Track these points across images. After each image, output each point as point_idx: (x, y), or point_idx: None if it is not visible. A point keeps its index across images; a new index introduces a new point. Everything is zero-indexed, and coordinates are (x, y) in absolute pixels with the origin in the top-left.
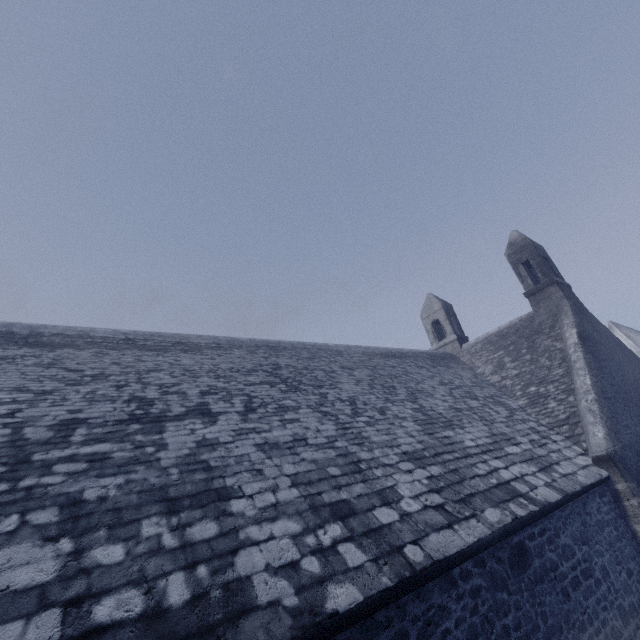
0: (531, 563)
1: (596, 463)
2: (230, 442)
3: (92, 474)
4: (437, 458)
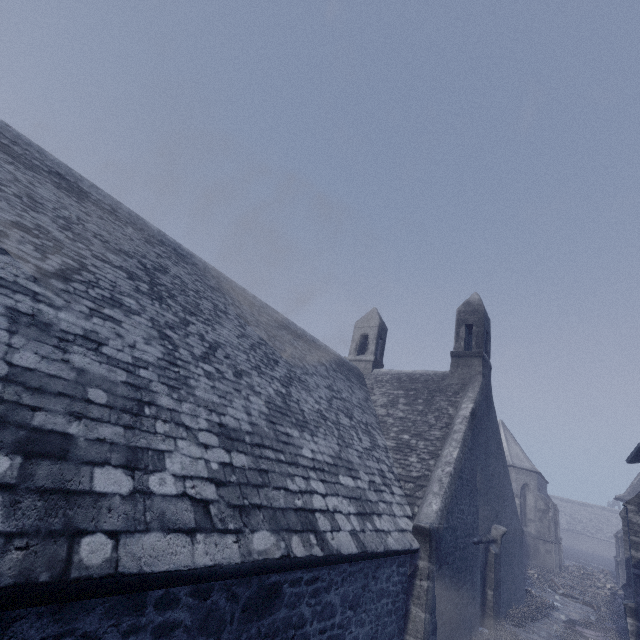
0: (274, 612)
1: (415, 532)
2: None
3: None
4: (256, 449)
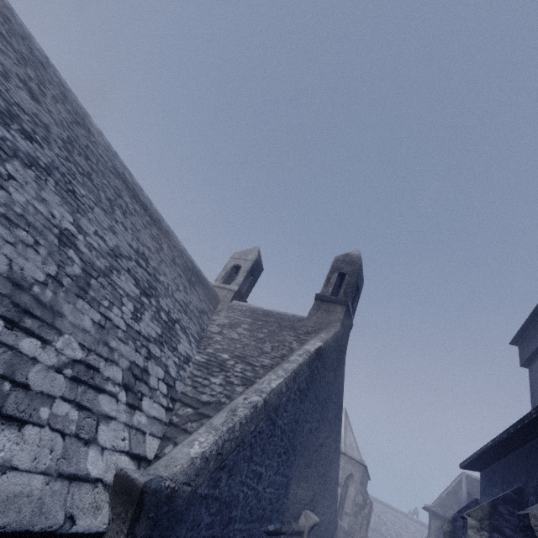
0: None
1: (116, 489)
2: None
3: None
4: None
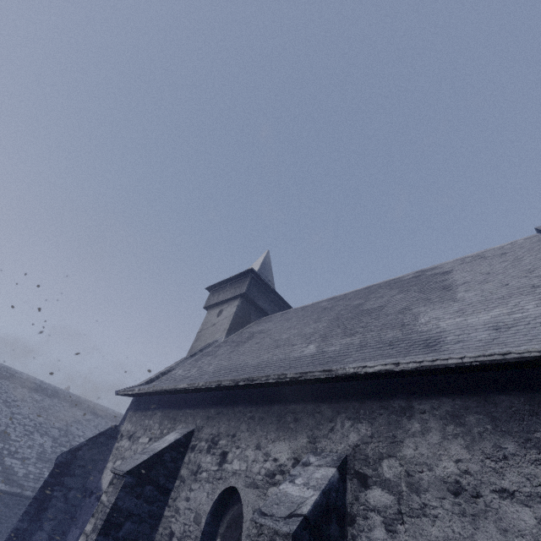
0: None
1: None
2: None
3: None
4: None
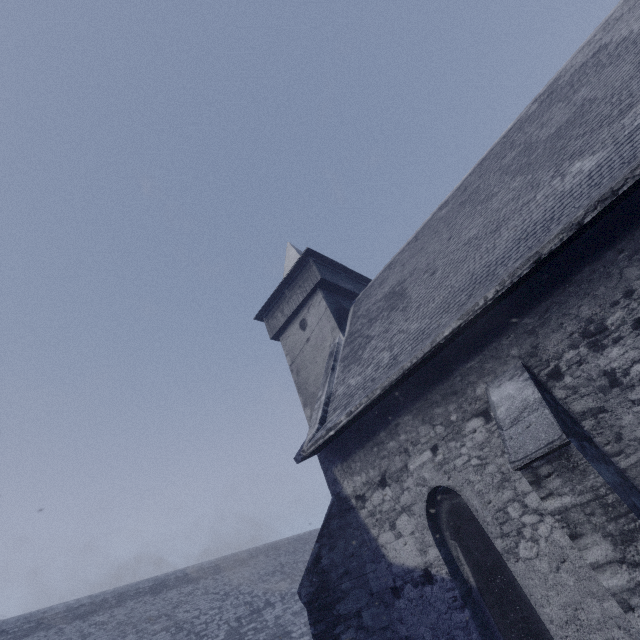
0: None
1: None
2: (283, 615)
3: (257, 633)
4: None
